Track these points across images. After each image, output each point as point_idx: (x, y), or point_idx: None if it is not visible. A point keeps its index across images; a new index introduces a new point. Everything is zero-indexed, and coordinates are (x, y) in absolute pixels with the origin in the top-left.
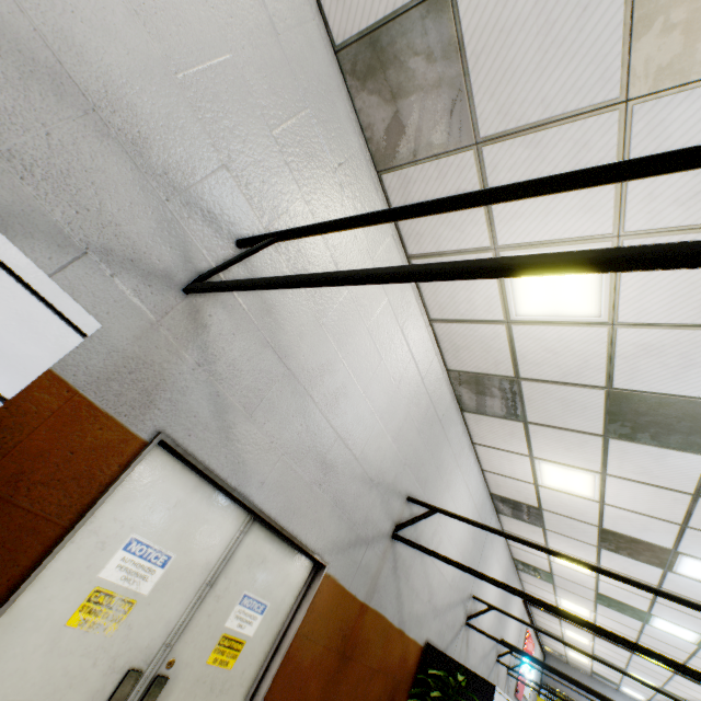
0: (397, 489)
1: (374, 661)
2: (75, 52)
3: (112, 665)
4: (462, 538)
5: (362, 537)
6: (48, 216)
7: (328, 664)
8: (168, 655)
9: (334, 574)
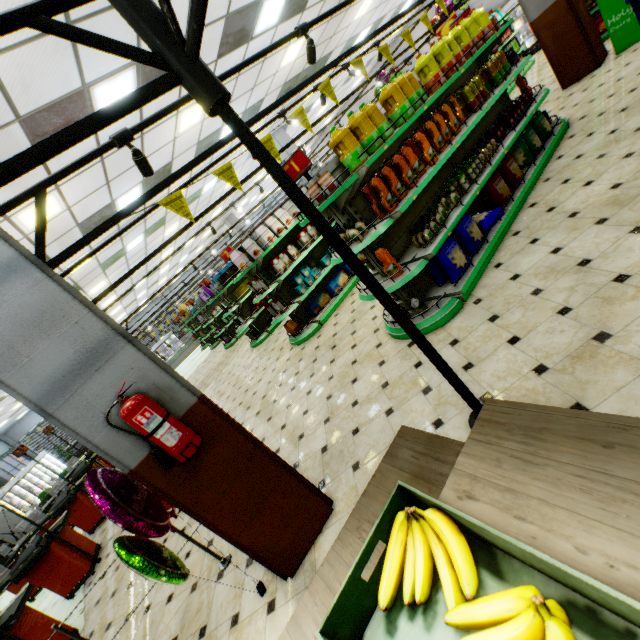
0: None
1: None
2: None
3: None
4: None
5: None
6: None
7: None
8: None
9: None
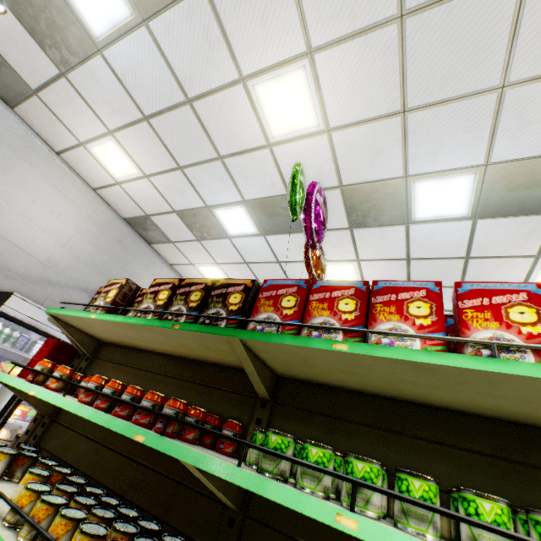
0: None
1: None
2: None
3: None
4: (64, 234)
5: None
6: None
7: None
8: None
9: None
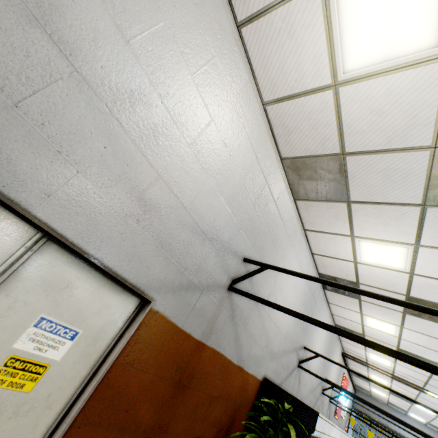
0: (232, 248)
1: (213, 389)
2: None
3: None
4: (295, 303)
5: (195, 283)
6: None
7: (160, 390)
8: None
9: (163, 311)
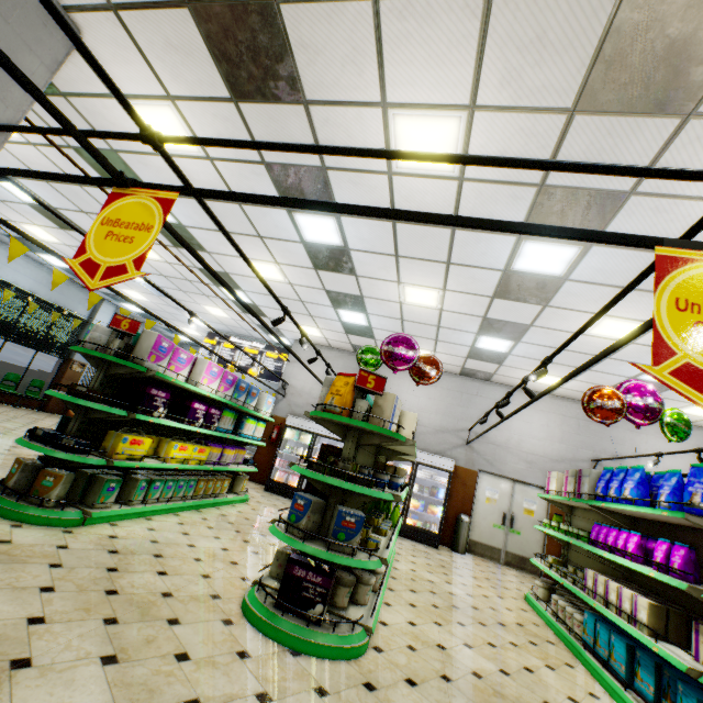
0: (578, 459)
1: None
2: (435, 426)
3: (499, 511)
4: None
5: None
6: (446, 447)
7: None
8: (511, 511)
9: None
